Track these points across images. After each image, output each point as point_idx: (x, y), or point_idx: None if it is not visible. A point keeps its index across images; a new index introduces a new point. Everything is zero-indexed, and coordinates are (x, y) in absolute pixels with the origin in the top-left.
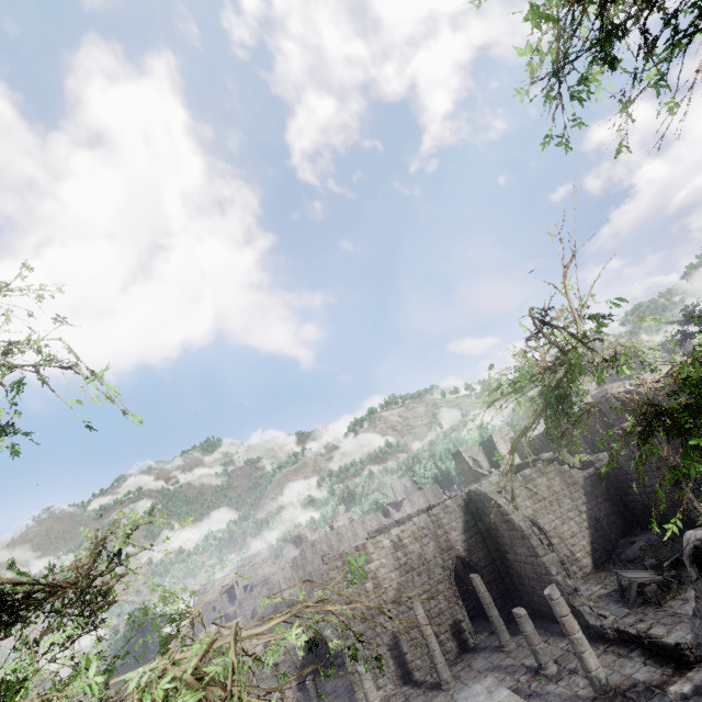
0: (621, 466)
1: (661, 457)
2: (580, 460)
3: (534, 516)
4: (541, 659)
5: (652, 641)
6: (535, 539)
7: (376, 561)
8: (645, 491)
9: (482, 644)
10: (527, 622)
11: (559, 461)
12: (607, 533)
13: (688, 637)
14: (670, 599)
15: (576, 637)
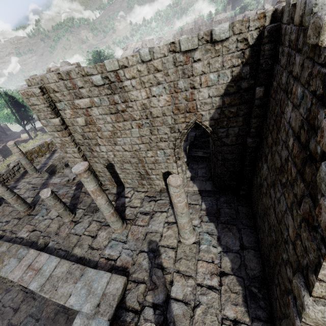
0: None
1: None
2: None
3: None
4: None
5: None
6: None
7: (86, 98)
8: None
9: None
10: None
11: None
12: None
13: None
14: None
15: None
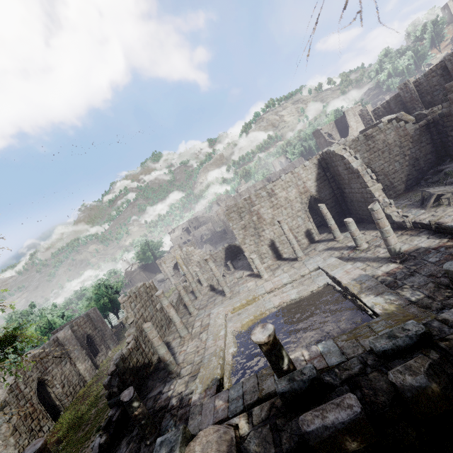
0: (451, 114)
1: None
2: (416, 115)
3: (369, 163)
4: (358, 242)
5: (438, 226)
6: (367, 176)
7: (258, 205)
8: None
9: (323, 239)
10: (352, 225)
11: (397, 120)
12: (421, 167)
13: None
14: None
15: (385, 230)
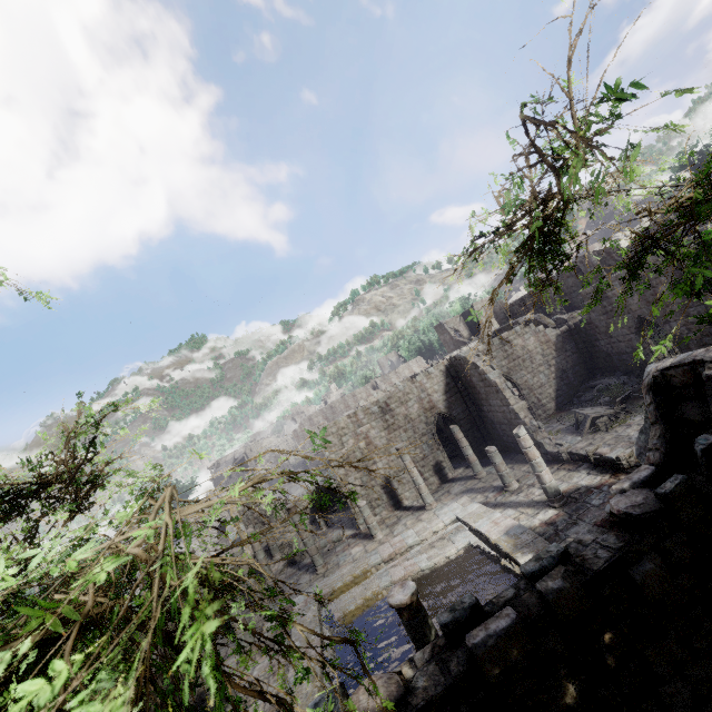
0: (592, 322)
1: (631, 310)
2: (555, 319)
3: (508, 373)
4: (506, 481)
5: (597, 457)
6: (508, 392)
7: (367, 424)
8: (610, 342)
9: (459, 476)
10: (496, 456)
11: (536, 323)
12: (571, 381)
13: (626, 452)
14: (617, 426)
15: (536, 462)
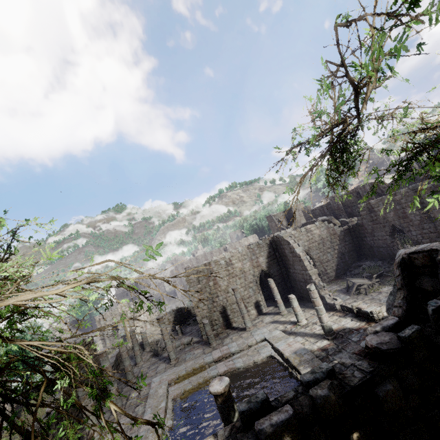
0: (363, 225)
1: (388, 220)
2: (341, 221)
3: (308, 250)
4: (299, 318)
5: (358, 310)
6: (307, 261)
7: (216, 271)
8: (373, 239)
9: (269, 311)
10: (295, 301)
11: (328, 221)
12: (346, 260)
13: (377, 309)
14: (372, 292)
15: (319, 308)
